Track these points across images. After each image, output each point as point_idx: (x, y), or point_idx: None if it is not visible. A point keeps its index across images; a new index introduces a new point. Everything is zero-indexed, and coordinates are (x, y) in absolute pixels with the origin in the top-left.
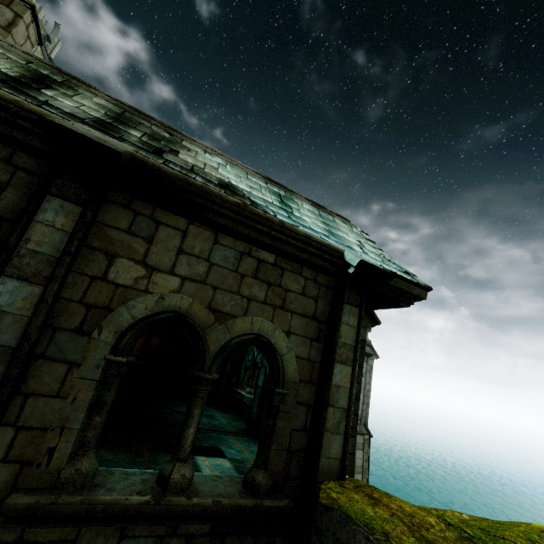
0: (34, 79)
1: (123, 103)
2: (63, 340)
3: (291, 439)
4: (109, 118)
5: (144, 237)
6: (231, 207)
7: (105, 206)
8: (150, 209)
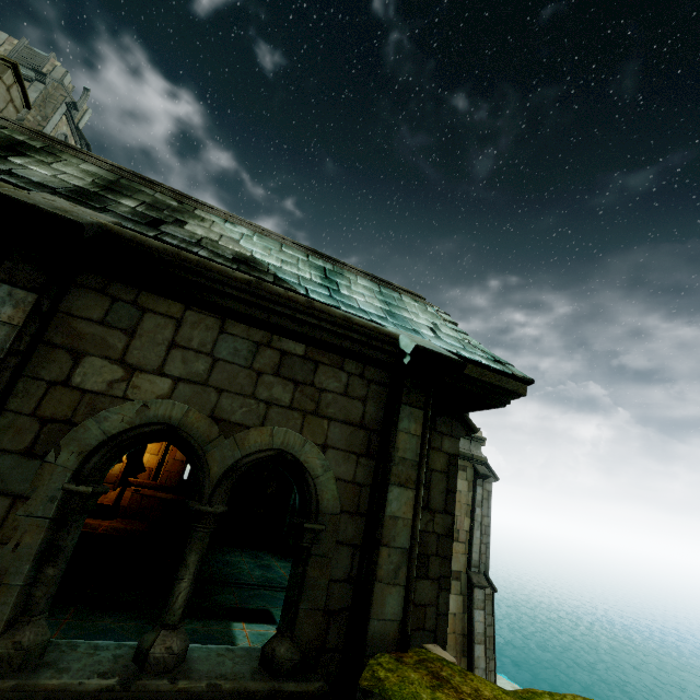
0: (3, 146)
1: (122, 168)
2: (6, 465)
3: (330, 594)
4: (96, 187)
5: (124, 329)
6: (239, 286)
7: (73, 292)
8: (132, 293)
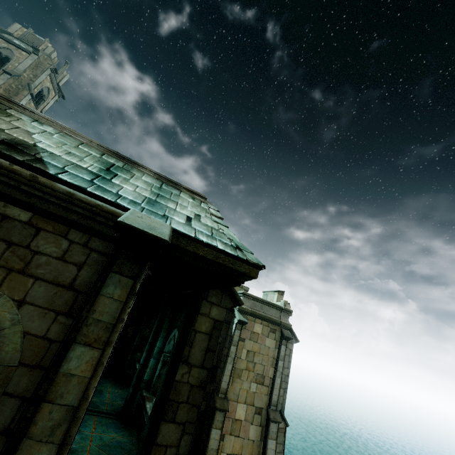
0: None
1: None
2: None
3: None
4: None
5: None
6: None
7: None
8: None
